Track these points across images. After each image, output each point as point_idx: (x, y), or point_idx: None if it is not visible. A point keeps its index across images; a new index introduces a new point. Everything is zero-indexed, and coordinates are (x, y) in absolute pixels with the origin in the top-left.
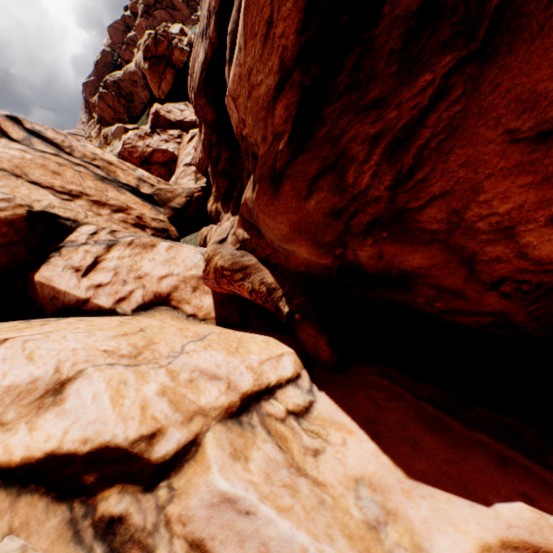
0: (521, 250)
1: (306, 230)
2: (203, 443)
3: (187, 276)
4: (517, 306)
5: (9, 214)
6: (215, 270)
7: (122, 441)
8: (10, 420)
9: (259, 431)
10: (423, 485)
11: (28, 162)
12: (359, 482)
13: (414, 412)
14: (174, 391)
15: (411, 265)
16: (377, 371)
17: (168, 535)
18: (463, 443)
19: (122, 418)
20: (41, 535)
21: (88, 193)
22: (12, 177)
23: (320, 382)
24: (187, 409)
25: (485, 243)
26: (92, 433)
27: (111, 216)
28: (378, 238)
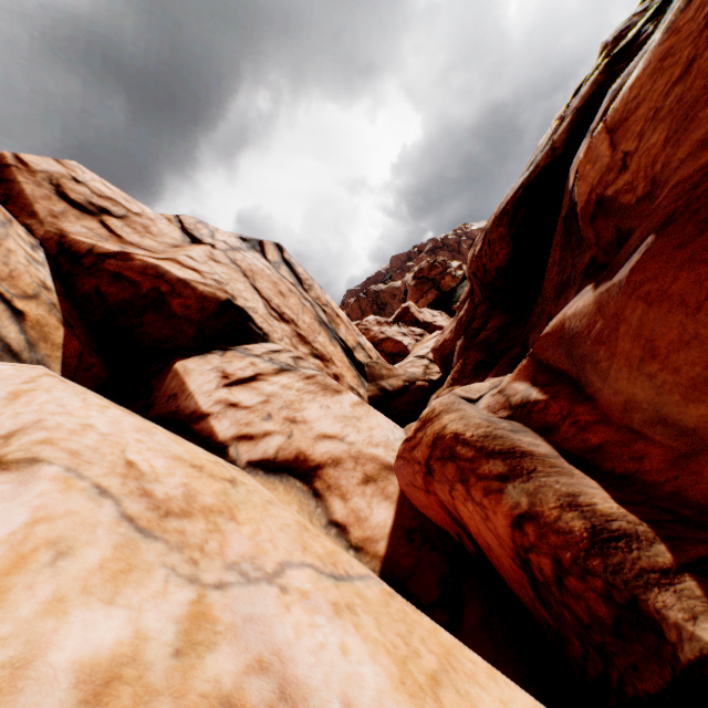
0: None
1: None
2: None
3: (364, 453)
4: None
5: (208, 290)
6: (435, 440)
7: None
8: None
9: None
10: None
11: (264, 274)
12: None
13: None
14: None
15: None
16: None
17: None
18: None
19: None
20: None
21: (299, 324)
22: (240, 273)
23: None
24: None
25: None
26: None
27: (307, 356)
28: None
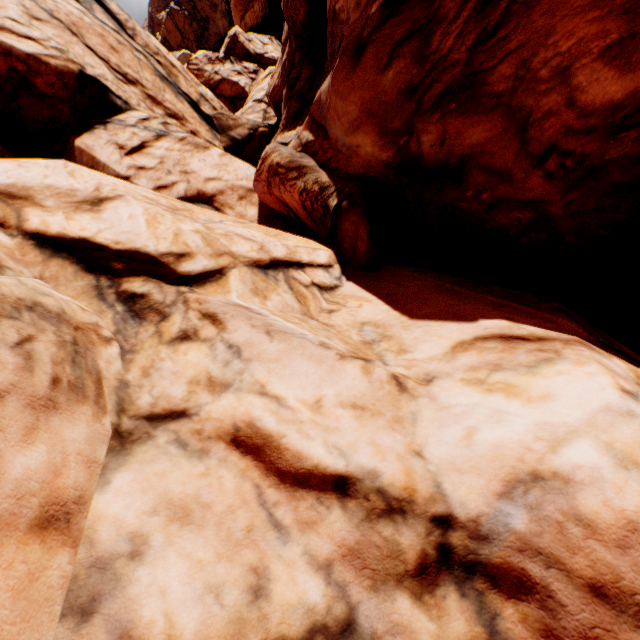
0: (571, 95)
1: (376, 112)
2: (228, 275)
3: (235, 185)
4: (556, 191)
5: (60, 64)
6: (269, 168)
7: (152, 251)
8: (49, 206)
9: (282, 285)
10: (423, 321)
11: (87, 26)
12: (365, 324)
13: (433, 286)
14: (208, 234)
15: (470, 143)
16: (408, 269)
17: (185, 308)
18: (469, 299)
19: (155, 236)
20: (68, 288)
21: (144, 84)
22: (68, 32)
23: (350, 277)
24: (218, 249)
25: (542, 95)
26: (125, 239)
27: (164, 118)
28: (445, 112)
